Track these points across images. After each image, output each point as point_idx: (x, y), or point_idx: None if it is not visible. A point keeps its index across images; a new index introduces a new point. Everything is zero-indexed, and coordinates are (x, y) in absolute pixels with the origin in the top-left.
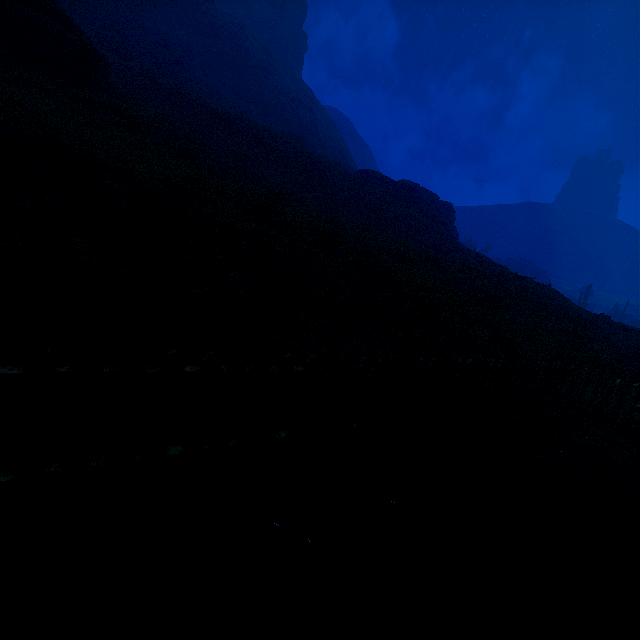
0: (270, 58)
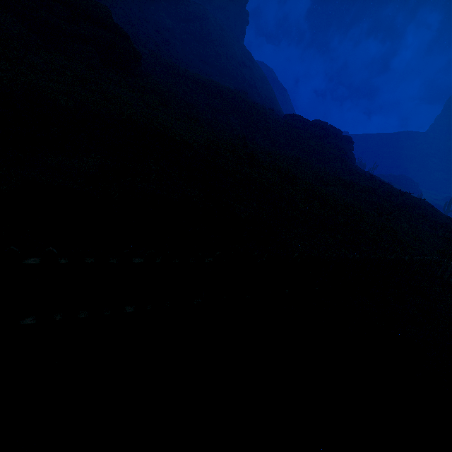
0: (224, 33)
